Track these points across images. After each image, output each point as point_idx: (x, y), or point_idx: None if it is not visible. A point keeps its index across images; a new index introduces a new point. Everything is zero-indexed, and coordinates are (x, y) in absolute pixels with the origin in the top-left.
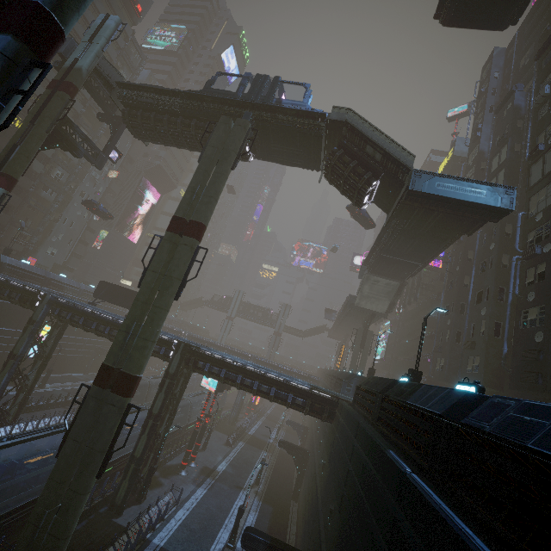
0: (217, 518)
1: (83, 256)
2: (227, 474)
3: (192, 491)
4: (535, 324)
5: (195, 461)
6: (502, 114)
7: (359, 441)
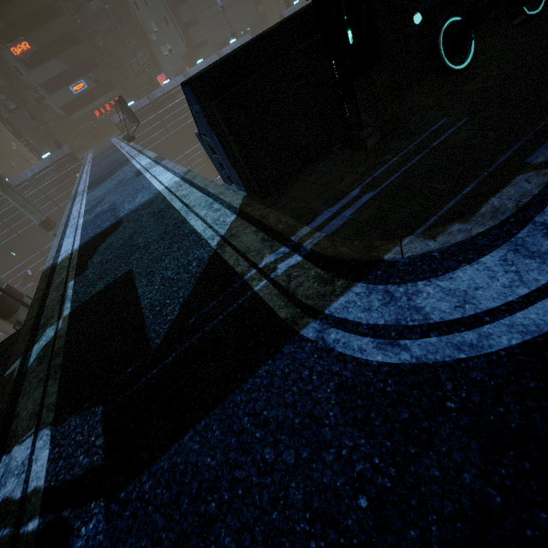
0: None
1: (195, 17)
2: None
3: None
4: None
5: None
6: None
7: None
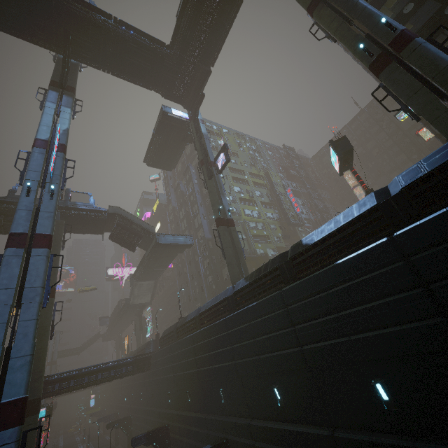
0: None
1: None
2: None
3: None
4: (212, 282)
5: None
6: (178, 192)
7: (174, 349)
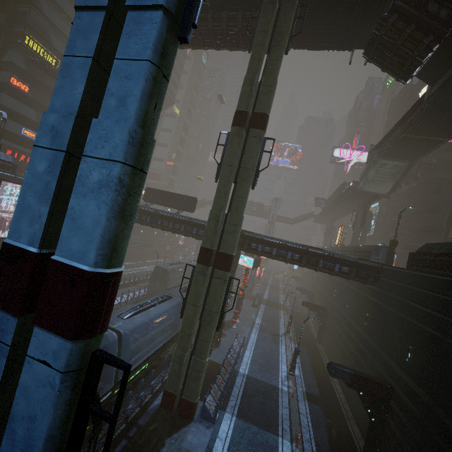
0: (273, 356)
1: None
2: (264, 327)
3: (247, 338)
4: None
5: (239, 318)
6: None
7: None
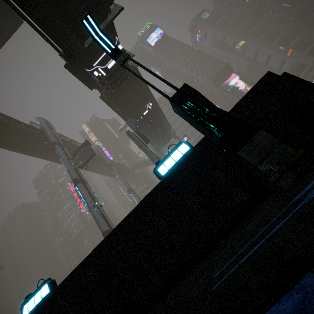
0: None
1: None
2: None
3: None
4: None
5: None
6: None
7: None
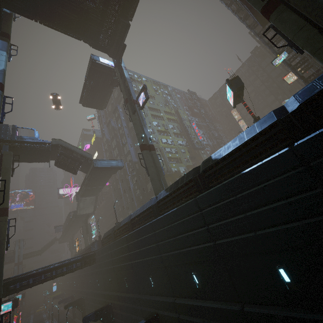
0: None
1: None
2: None
3: None
4: (139, 194)
5: None
6: (109, 128)
7: (112, 248)
